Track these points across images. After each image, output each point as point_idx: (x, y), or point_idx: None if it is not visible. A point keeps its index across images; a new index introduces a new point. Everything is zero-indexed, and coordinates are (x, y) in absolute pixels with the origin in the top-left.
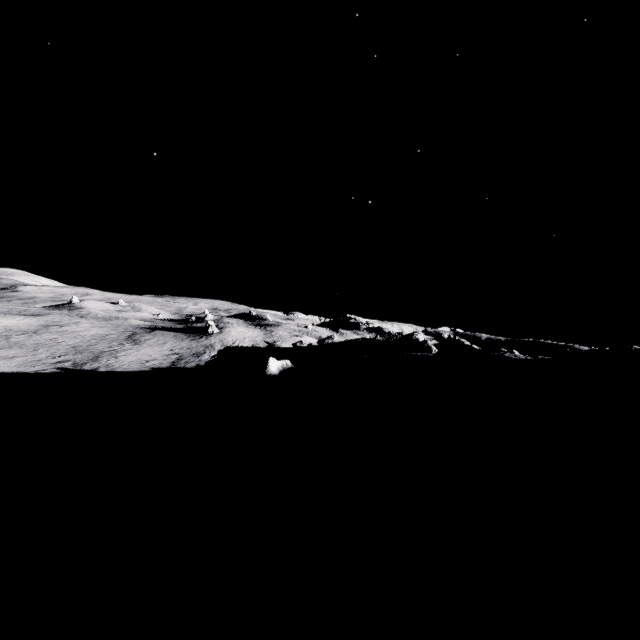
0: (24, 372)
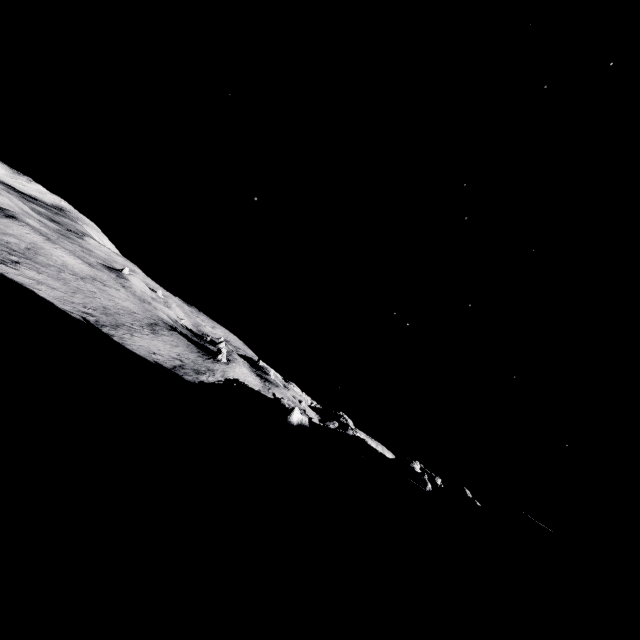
0: (56, 305)
